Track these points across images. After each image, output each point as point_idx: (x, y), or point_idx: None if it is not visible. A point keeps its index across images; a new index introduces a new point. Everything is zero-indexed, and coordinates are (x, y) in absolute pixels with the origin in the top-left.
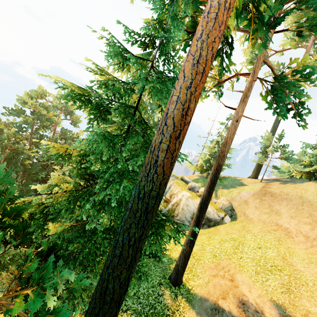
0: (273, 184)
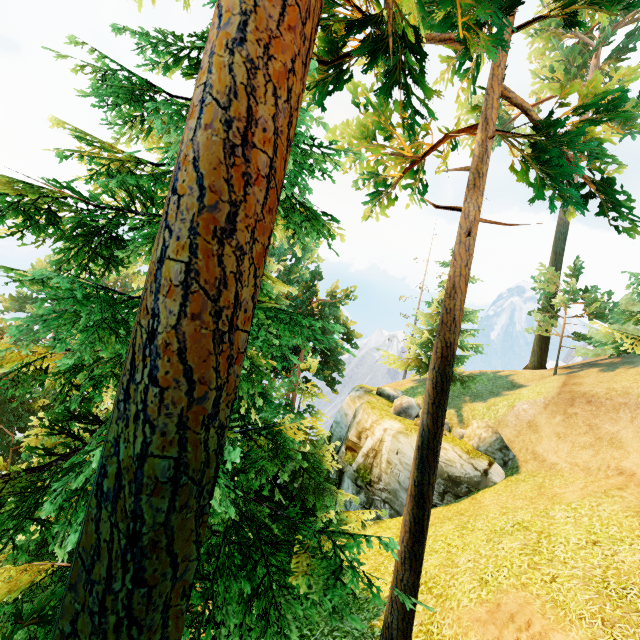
0: (584, 376)
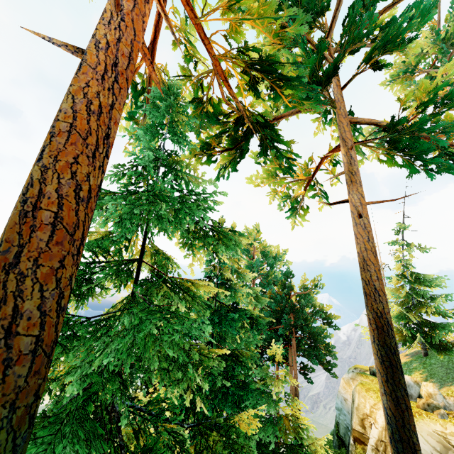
0: None
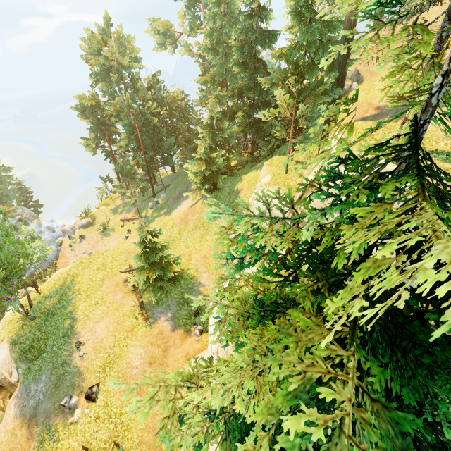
0: (398, 26)
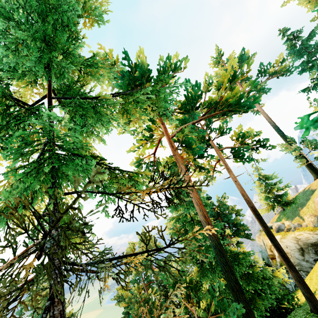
0: None
